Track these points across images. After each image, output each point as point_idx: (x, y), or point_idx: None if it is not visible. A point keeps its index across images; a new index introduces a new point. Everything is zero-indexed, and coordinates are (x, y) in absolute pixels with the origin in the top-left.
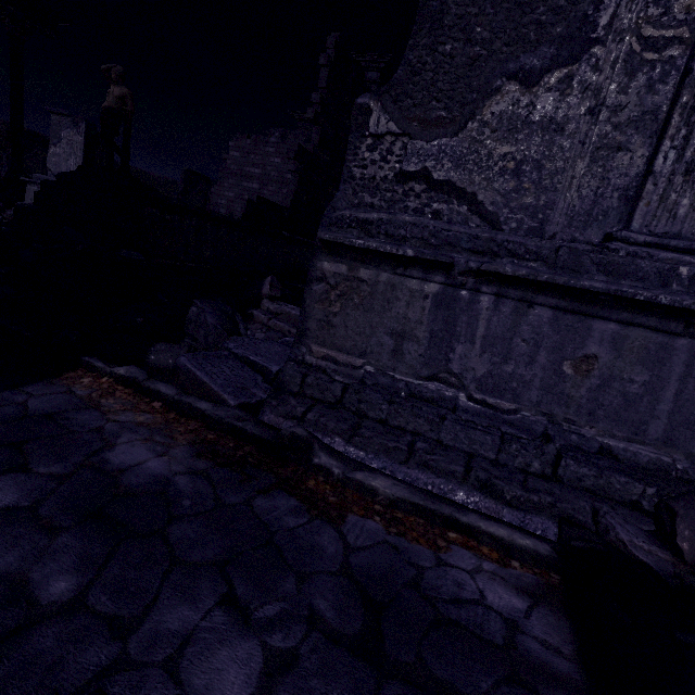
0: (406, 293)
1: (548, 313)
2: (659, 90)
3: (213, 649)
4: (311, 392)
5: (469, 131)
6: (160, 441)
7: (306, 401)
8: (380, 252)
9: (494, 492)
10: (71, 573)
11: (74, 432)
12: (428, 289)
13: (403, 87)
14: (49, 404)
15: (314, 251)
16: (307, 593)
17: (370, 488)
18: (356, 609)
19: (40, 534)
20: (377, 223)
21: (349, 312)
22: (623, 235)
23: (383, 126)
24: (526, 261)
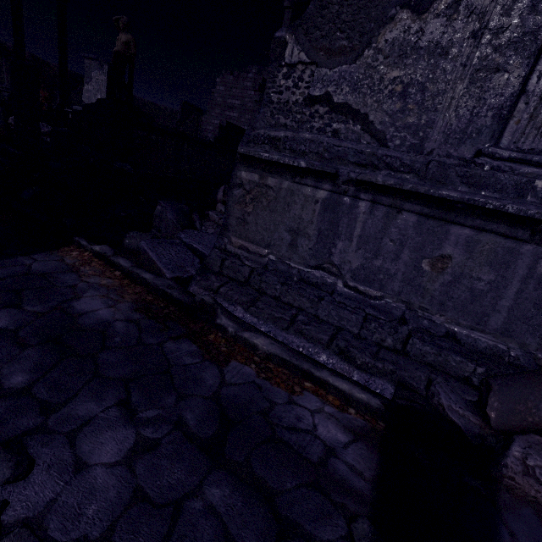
0: (302, 198)
1: (414, 218)
2: (541, 10)
3: (103, 431)
4: (227, 272)
5: (365, 58)
6: (113, 298)
7: (224, 279)
8: (281, 164)
9: (348, 357)
10: (27, 373)
11: (56, 287)
12: (318, 195)
13: (313, 20)
14: (45, 267)
15: (235, 163)
16: (182, 407)
17: (253, 344)
18: (214, 423)
19: (15, 347)
20: (284, 140)
21: (259, 212)
22: (490, 150)
23: (296, 56)
24: (400, 173)
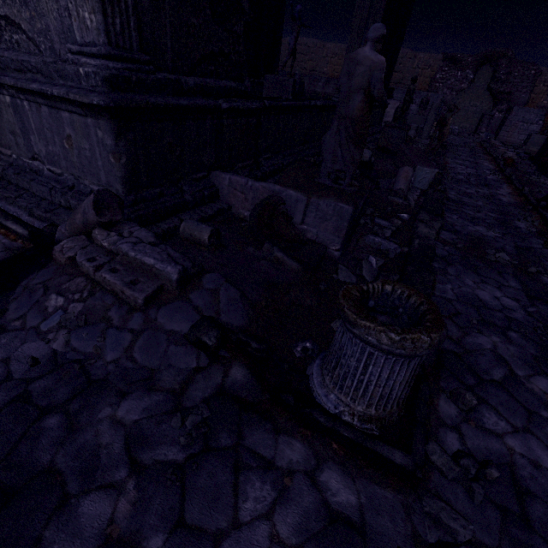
0: (3, 105)
1: (47, 109)
2: None
3: None
4: None
5: None
6: None
7: None
8: None
9: (32, 214)
10: None
11: None
12: (8, 100)
13: None
14: None
15: None
16: None
17: None
18: None
19: None
20: None
21: None
22: (68, 47)
23: None
24: (36, 74)
